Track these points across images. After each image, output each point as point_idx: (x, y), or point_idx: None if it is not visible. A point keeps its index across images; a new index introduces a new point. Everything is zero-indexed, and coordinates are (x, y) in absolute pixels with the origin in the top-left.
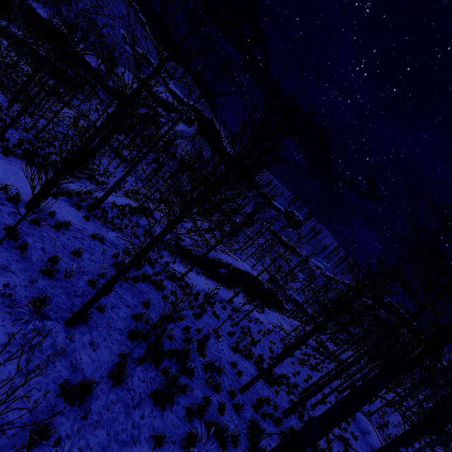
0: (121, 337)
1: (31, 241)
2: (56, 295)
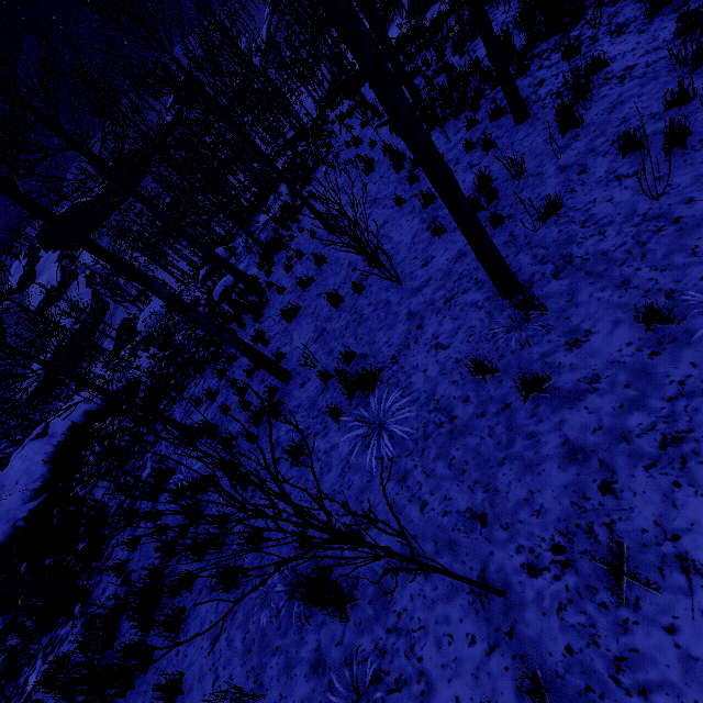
0: None
1: None
2: None
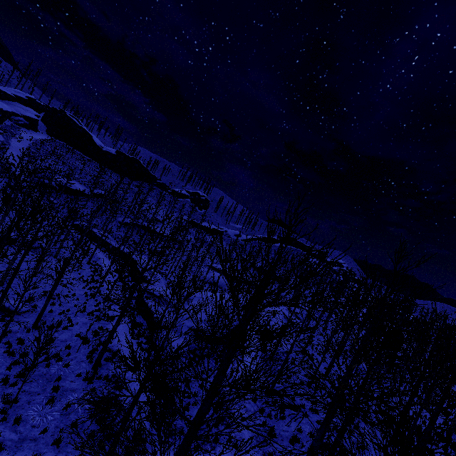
0: None
1: None
2: None
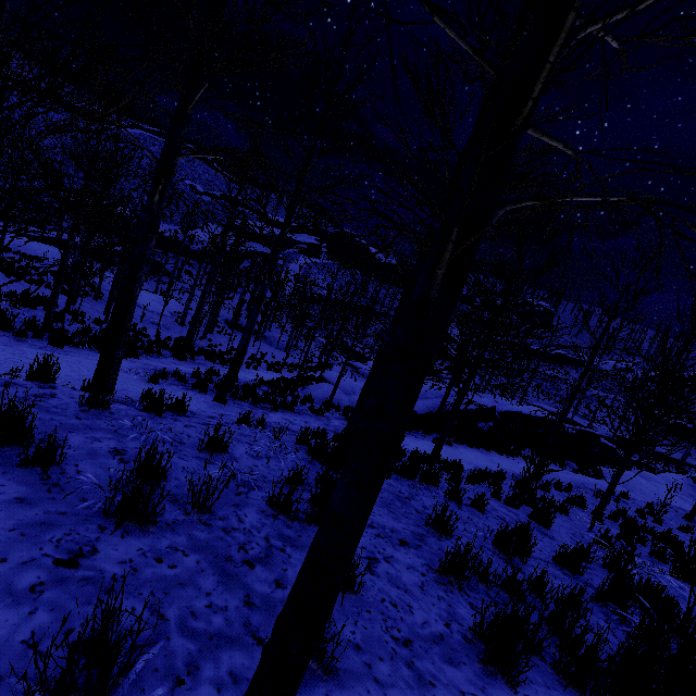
0: (466, 675)
1: (80, 440)
2: (177, 585)
